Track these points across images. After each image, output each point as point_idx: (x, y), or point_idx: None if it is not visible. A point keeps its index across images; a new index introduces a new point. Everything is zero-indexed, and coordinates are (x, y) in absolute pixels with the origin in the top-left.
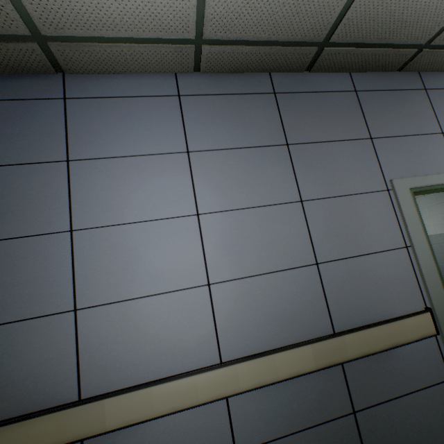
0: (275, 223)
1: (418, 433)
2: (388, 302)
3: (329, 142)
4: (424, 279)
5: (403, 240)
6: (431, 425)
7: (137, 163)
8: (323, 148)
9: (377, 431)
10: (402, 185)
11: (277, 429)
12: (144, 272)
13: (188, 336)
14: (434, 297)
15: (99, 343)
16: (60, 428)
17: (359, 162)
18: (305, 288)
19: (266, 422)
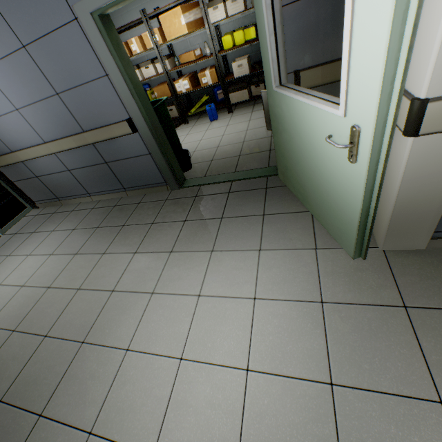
0: (21, 69)
1: (137, 172)
2: (107, 115)
3: None
4: (123, 100)
5: (103, 70)
6: (143, 170)
7: None
8: None
9: (119, 170)
10: (83, 11)
11: (79, 165)
12: None
13: (27, 132)
14: (132, 112)
15: (2, 135)
16: (11, 159)
17: None
18: (59, 109)
19: (74, 163)
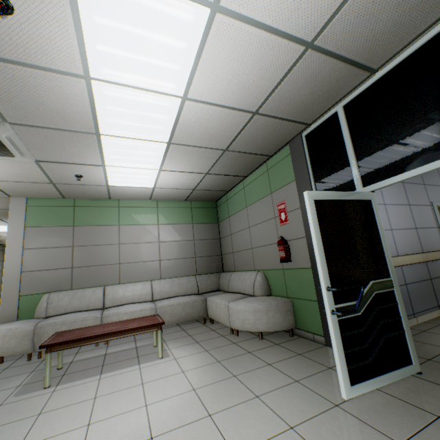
0: (403, 212)
1: None
2: (434, 246)
3: (413, 184)
4: None
5: (436, 225)
6: None
7: None
8: (412, 186)
9: (436, 286)
10: (434, 204)
11: (413, 280)
12: None
13: (389, 245)
14: None
15: None
16: None
17: (422, 193)
18: (414, 236)
19: (411, 277)
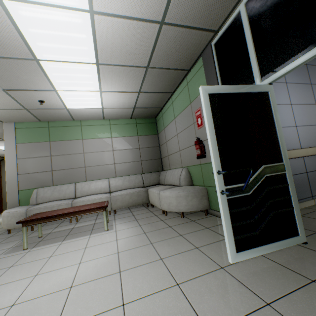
0: (309, 110)
1: None
2: None
3: None
4: None
5: None
6: None
7: (274, 85)
8: None
9: None
10: None
11: (314, 168)
12: (280, 120)
13: (293, 140)
14: None
15: None
16: None
17: None
18: None
19: (312, 166)
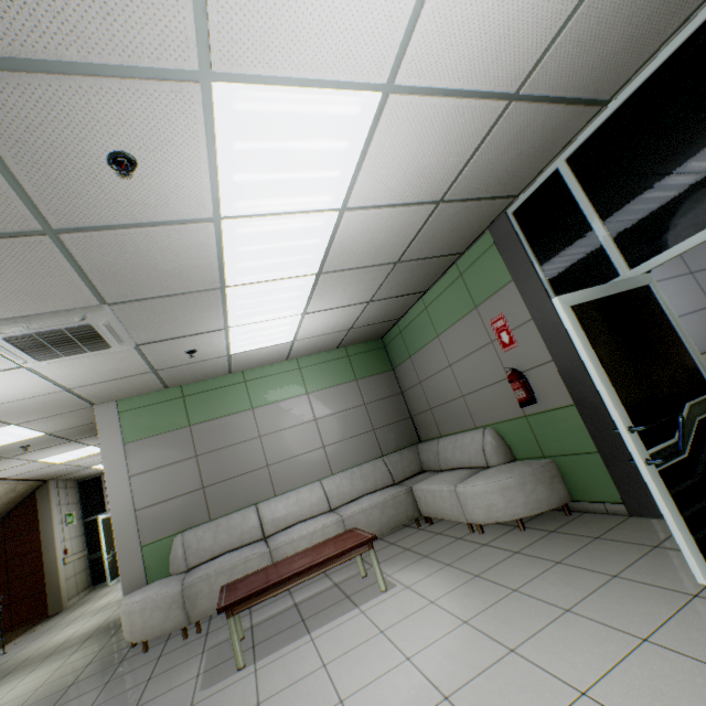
0: (686, 285)
1: None
2: None
3: None
4: None
5: None
6: None
7: None
8: None
9: None
10: None
11: None
12: None
13: None
14: None
15: None
16: None
17: (704, 250)
18: None
19: None
